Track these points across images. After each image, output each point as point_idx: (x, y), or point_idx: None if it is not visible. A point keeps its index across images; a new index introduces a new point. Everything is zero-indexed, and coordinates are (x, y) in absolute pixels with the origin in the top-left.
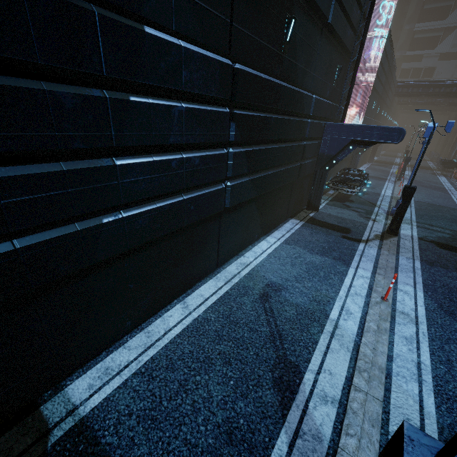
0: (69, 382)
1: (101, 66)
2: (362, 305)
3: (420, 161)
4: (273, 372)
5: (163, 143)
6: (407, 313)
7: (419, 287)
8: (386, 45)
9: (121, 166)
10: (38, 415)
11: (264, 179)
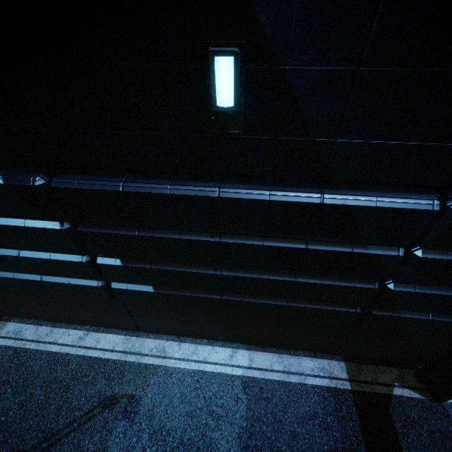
0: (12, 320)
1: None
2: None
3: None
4: None
5: None
6: None
7: None
8: None
9: None
10: None
11: (199, 299)
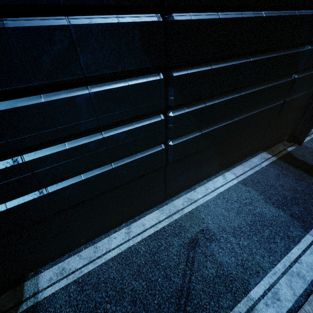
0: (43, 270)
1: None
2: (299, 293)
3: None
4: None
5: (74, 132)
6: None
7: None
8: None
9: (30, 161)
10: (22, 287)
11: (222, 129)
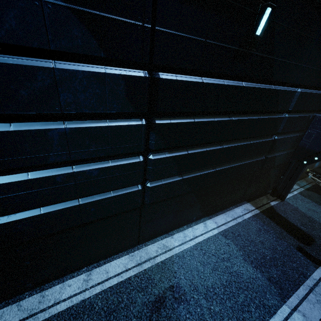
0: None
1: None
2: None
3: None
4: None
5: (40, 163)
6: None
7: None
8: None
9: None
10: None
11: (204, 176)
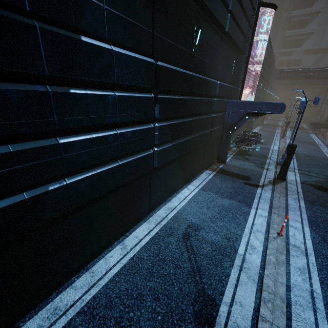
0: (22, 324)
1: (43, 67)
2: (263, 241)
3: (298, 126)
4: (193, 306)
5: (100, 123)
6: (298, 246)
7: (305, 223)
8: (267, 45)
9: (64, 144)
10: None
11: (184, 143)
